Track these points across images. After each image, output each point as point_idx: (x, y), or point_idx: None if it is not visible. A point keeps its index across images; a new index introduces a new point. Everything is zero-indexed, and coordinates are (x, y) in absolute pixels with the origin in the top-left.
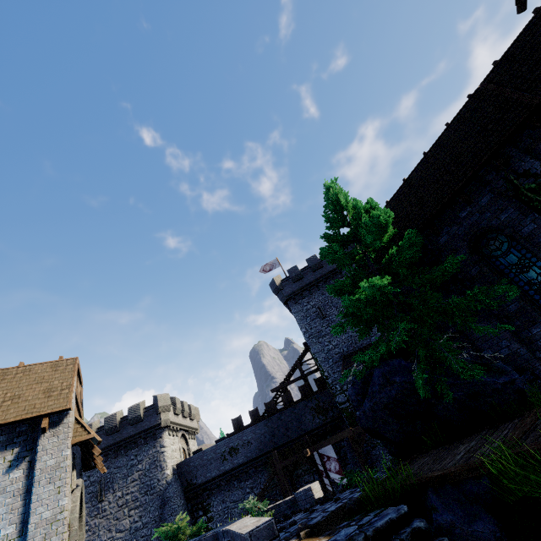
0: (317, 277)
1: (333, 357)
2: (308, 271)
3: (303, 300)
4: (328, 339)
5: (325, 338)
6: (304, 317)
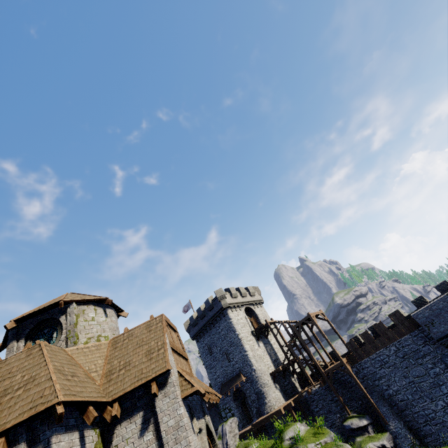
0: (204, 324)
1: (217, 385)
2: (200, 318)
3: (201, 339)
4: (214, 370)
5: (213, 370)
6: (202, 352)
